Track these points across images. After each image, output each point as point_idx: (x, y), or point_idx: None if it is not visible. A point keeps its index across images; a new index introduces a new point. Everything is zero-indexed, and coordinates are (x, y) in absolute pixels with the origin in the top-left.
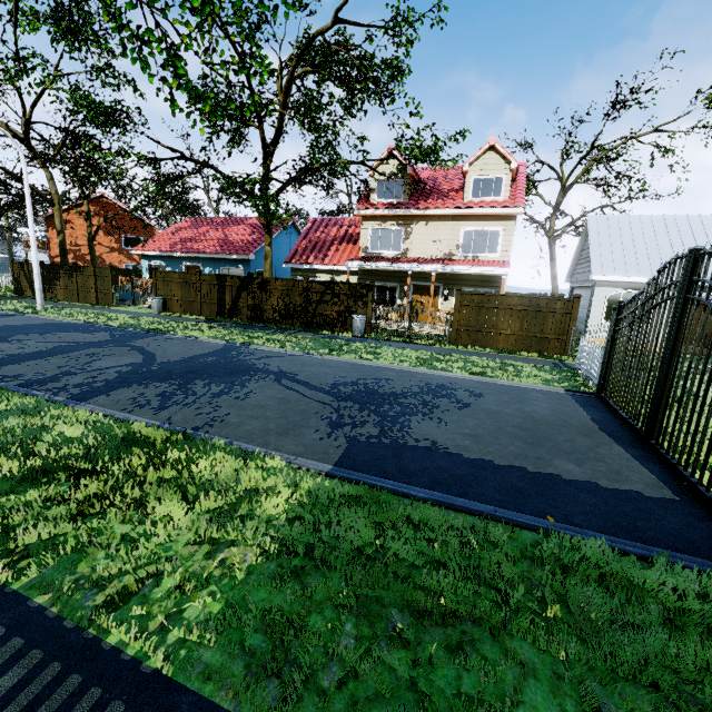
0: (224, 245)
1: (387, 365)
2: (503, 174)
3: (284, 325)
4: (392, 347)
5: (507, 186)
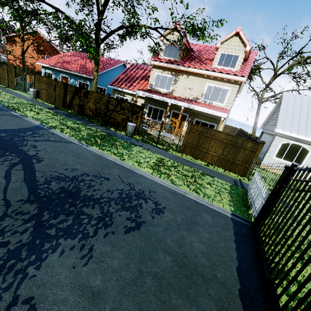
0: (82, 68)
1: (123, 162)
2: (240, 53)
3: (94, 119)
4: (141, 148)
5: (240, 62)
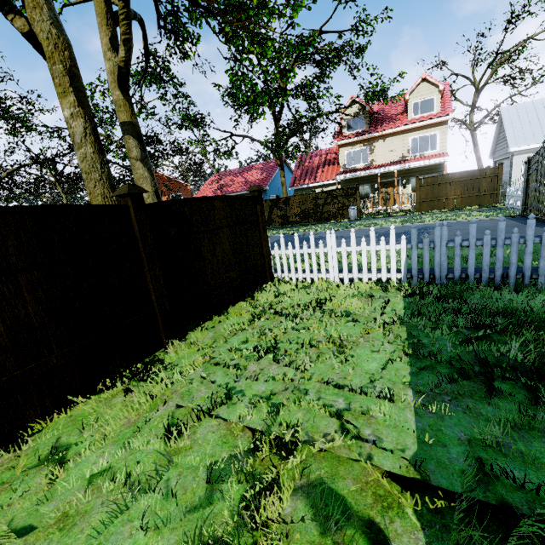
0: (247, 184)
1: (385, 226)
2: (434, 95)
3: (303, 223)
4: (380, 220)
5: (438, 102)
